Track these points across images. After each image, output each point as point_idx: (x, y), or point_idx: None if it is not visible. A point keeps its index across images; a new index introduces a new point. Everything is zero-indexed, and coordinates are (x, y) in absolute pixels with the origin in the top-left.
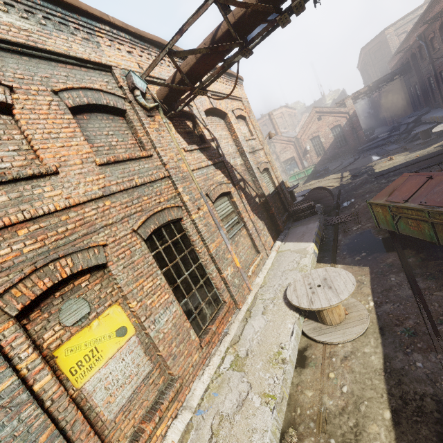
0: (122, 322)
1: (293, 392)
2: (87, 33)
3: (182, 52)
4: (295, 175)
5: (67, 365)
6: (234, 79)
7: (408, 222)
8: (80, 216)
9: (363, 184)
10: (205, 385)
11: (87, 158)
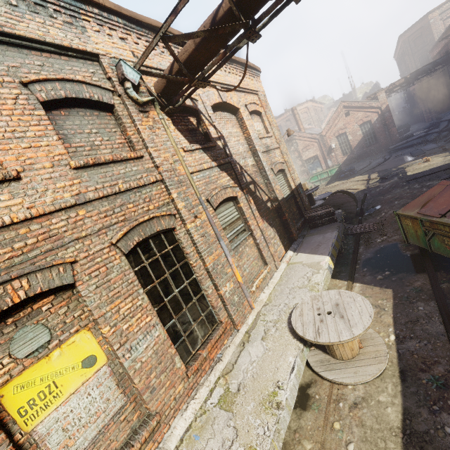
0: (91, 351)
1: (289, 440)
2: (70, 16)
3: (177, 36)
4: (317, 175)
5: (15, 404)
6: (249, 71)
7: (443, 240)
8: (45, 228)
9: (392, 188)
10: (187, 423)
11: (60, 160)
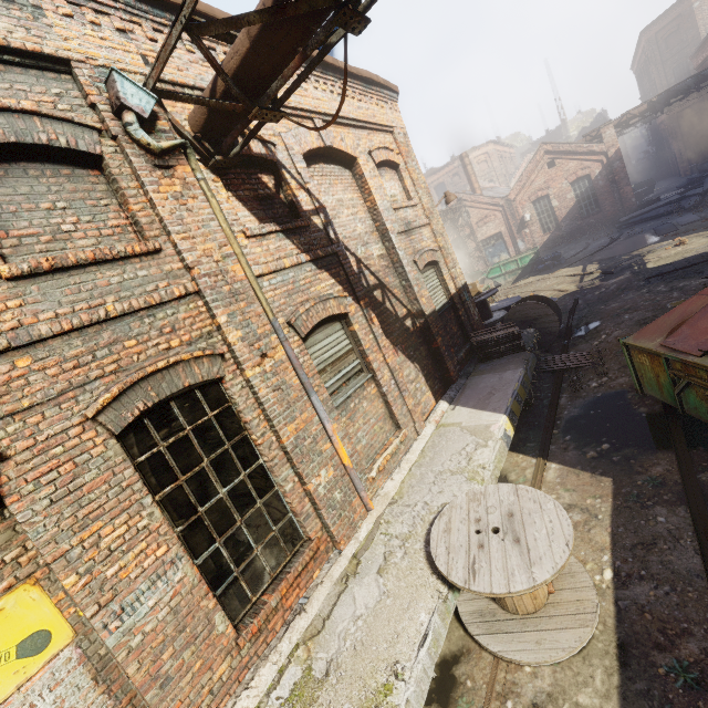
0: (40, 622)
1: None
2: None
3: (213, 23)
4: (499, 266)
5: None
6: (378, 91)
7: (705, 396)
8: None
9: (620, 291)
10: None
11: None
